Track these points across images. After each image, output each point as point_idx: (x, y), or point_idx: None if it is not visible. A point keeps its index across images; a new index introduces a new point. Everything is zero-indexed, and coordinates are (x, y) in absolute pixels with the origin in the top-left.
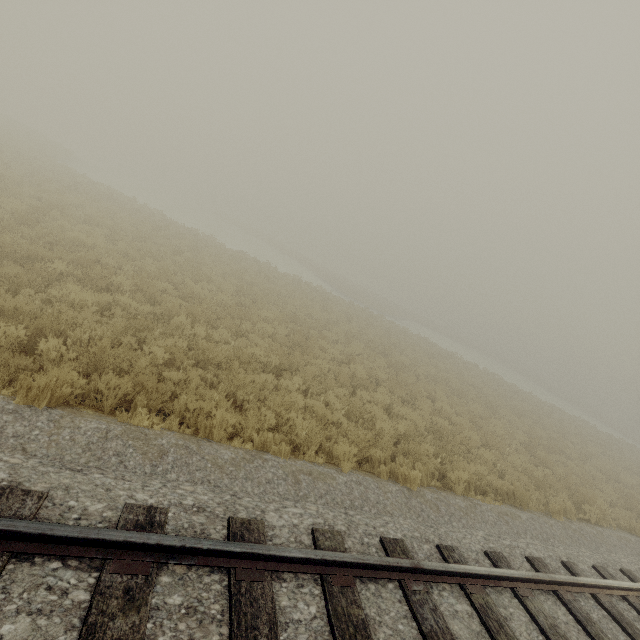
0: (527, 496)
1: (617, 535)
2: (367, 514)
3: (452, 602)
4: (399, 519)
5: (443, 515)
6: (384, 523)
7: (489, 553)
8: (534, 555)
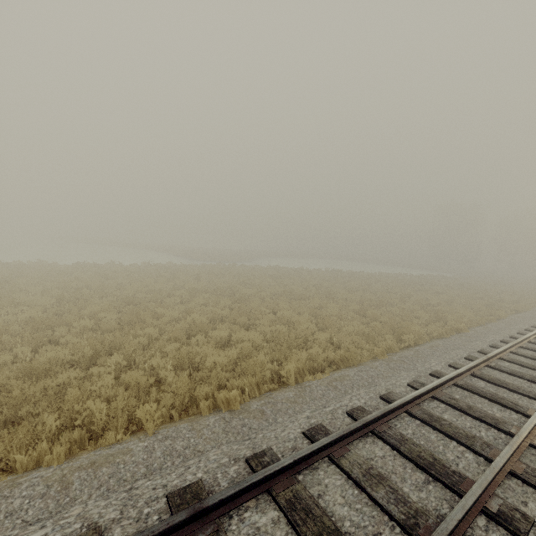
0: (353, 354)
1: (429, 346)
2: (165, 471)
3: (254, 520)
4: (209, 453)
5: (268, 417)
6: (182, 471)
7: (307, 432)
8: (356, 406)
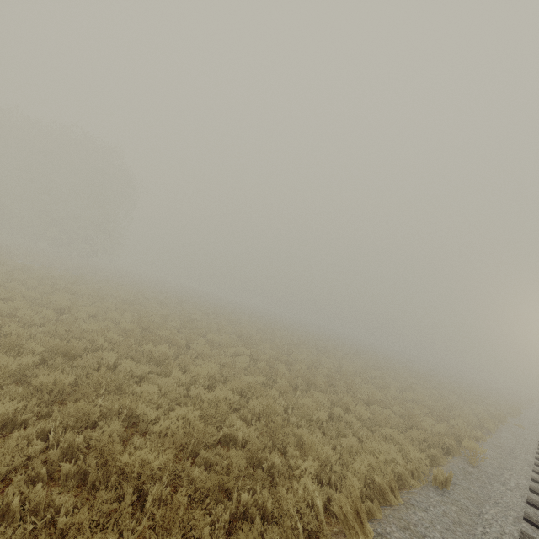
0: None
1: None
2: None
3: None
4: None
5: None
6: None
7: None
8: None
